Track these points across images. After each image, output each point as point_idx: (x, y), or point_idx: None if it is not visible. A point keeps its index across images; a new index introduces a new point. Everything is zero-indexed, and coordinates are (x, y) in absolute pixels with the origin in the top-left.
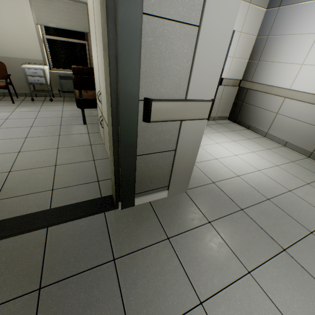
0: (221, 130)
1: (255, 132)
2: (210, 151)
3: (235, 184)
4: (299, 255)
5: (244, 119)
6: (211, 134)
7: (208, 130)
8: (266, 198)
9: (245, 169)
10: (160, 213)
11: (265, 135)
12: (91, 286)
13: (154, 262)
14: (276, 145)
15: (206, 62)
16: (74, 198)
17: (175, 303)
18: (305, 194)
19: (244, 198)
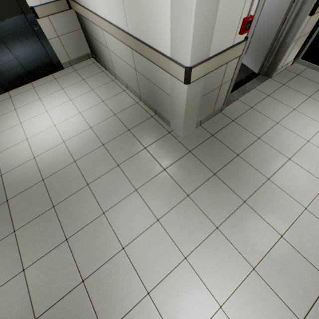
0: (67, 84)
1: (110, 73)
2: (28, 128)
3: (23, 170)
4: (23, 232)
5: (99, 57)
6: (49, 97)
7: (51, 90)
8: (41, 179)
9: (50, 144)
10: None
11: (116, 77)
12: None
13: None
14: (118, 91)
15: None
16: None
17: None
18: (87, 161)
19: (20, 186)
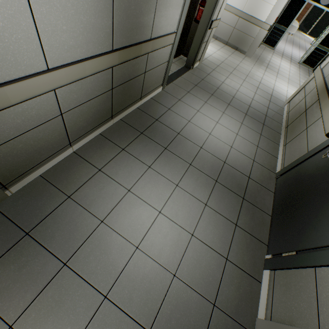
0: None
1: None
2: None
3: (211, 59)
4: (234, 73)
5: None
6: None
7: None
8: (222, 62)
9: (210, 52)
10: (201, 70)
11: None
12: (204, 84)
13: (210, 79)
14: (213, 40)
15: (223, 5)
16: (175, 69)
17: (219, 83)
18: (230, 59)
19: (217, 63)
